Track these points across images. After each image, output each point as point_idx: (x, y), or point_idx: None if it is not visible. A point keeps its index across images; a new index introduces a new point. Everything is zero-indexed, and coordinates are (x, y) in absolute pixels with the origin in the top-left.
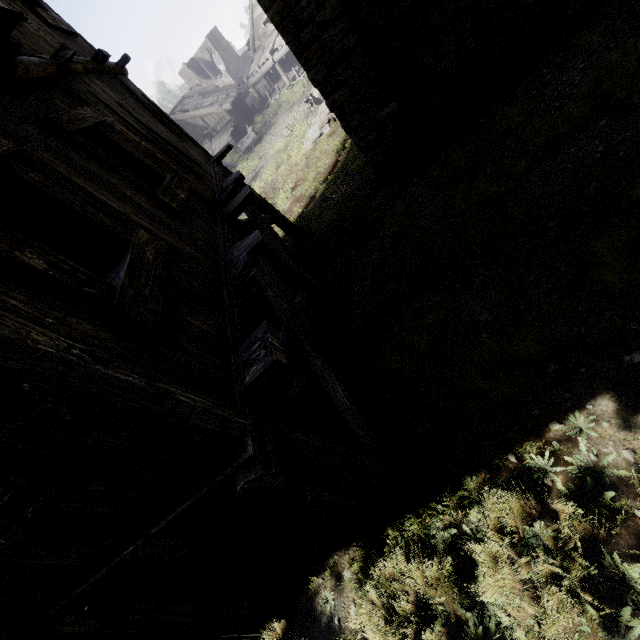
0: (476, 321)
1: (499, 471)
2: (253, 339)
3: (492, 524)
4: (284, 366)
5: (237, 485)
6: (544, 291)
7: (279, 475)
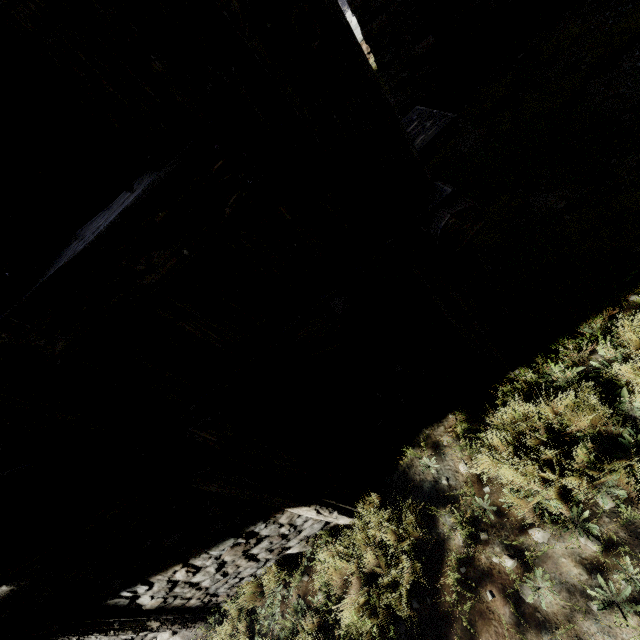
0: (554, 208)
1: (620, 313)
2: (405, 124)
3: (634, 345)
4: (459, 130)
5: (439, 223)
6: (633, 166)
7: (479, 220)
